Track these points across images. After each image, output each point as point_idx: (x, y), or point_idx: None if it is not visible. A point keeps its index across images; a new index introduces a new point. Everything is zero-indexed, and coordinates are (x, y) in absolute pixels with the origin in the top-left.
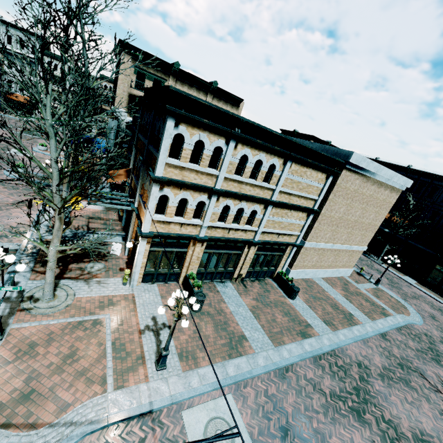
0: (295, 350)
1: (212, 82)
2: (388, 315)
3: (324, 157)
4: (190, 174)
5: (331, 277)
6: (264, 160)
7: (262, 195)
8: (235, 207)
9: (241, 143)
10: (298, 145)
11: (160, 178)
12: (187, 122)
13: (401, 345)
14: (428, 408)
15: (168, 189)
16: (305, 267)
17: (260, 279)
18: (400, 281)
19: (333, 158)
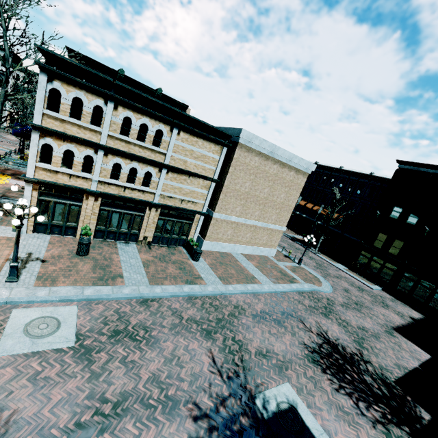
0: (170, 289)
1: (157, 89)
2: (295, 283)
3: (214, 130)
4: (72, 127)
5: (253, 254)
6: (150, 125)
7: (155, 158)
8: (127, 166)
9: (122, 106)
10: (181, 114)
11: (37, 124)
12: (61, 79)
13: (295, 301)
14: (289, 339)
15: (50, 138)
16: (221, 240)
17: (171, 246)
18: (330, 266)
19: (220, 130)
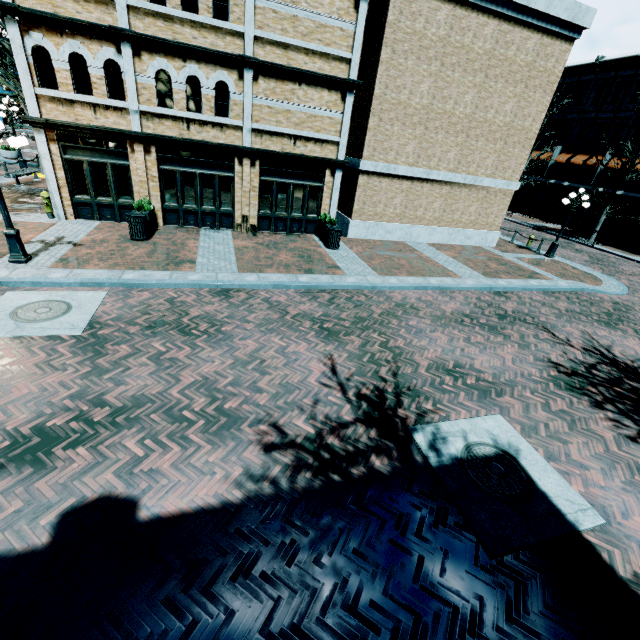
0: (274, 278)
1: None
2: (538, 279)
3: None
4: (65, 1)
5: (451, 244)
6: None
7: (225, 49)
8: (180, 74)
9: None
10: None
11: (4, 2)
12: None
13: (534, 303)
14: (513, 352)
15: (39, 33)
16: (382, 218)
17: (293, 234)
18: (623, 261)
19: None
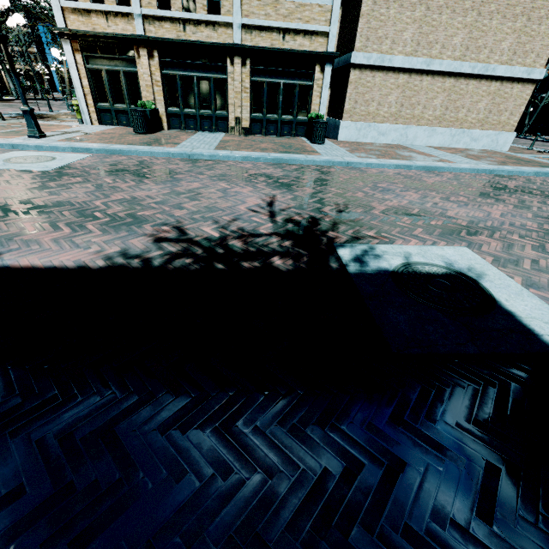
0: (246, 154)
1: None
2: None
3: None
4: None
5: (453, 147)
6: None
7: None
8: None
9: None
10: None
11: None
12: None
13: (547, 183)
14: (505, 210)
15: None
16: (375, 118)
17: (283, 137)
18: None
19: None
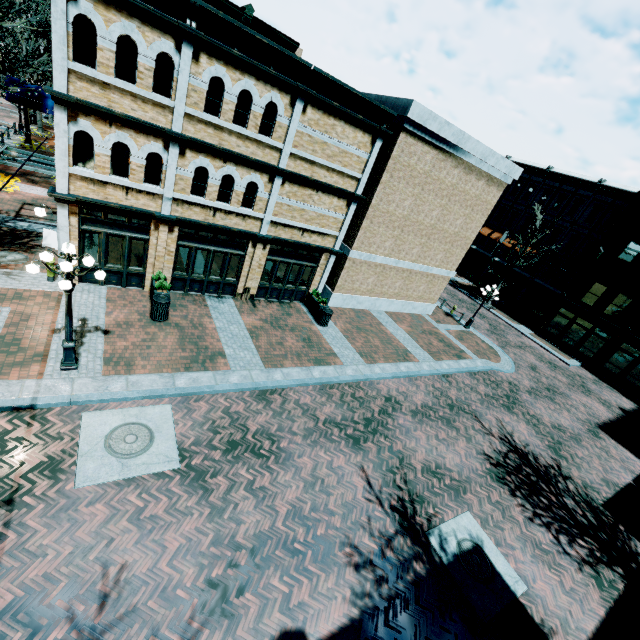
0: (295, 375)
1: (244, 7)
2: (465, 359)
3: (364, 103)
4: (122, 98)
5: (402, 312)
6: (255, 93)
7: (263, 158)
8: (218, 172)
9: (207, 54)
10: (311, 71)
11: (61, 94)
12: None
13: (466, 388)
14: (464, 447)
15: (87, 121)
16: (357, 292)
17: (284, 301)
18: (508, 329)
19: (376, 104)
